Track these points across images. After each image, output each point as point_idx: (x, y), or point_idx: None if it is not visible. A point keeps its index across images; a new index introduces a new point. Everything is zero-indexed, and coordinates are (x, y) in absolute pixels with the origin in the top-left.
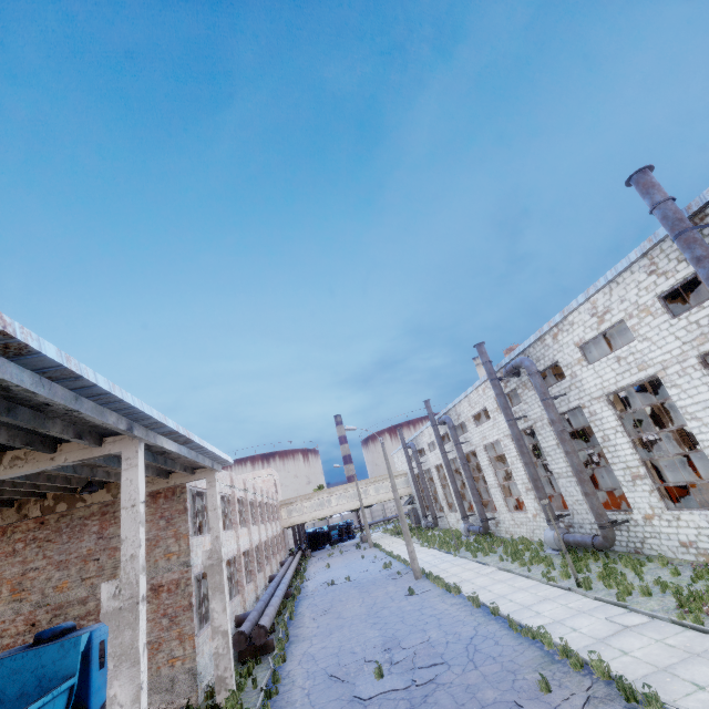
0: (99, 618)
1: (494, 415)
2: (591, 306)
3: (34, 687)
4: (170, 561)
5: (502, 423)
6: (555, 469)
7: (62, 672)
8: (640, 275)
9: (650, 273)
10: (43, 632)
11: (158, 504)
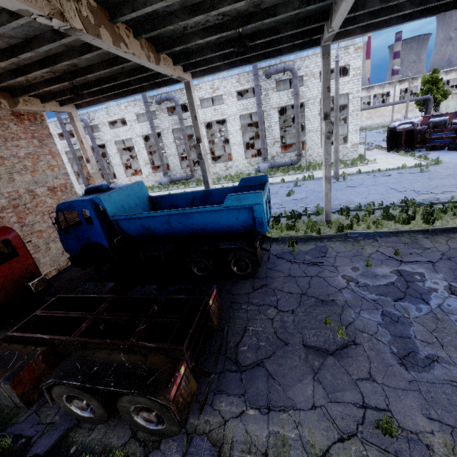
0: (16, 211)
1: (132, 124)
2: (212, 84)
3: (139, 201)
4: (54, 171)
5: (137, 129)
6: (169, 152)
7: (145, 195)
8: (234, 81)
9: (237, 81)
10: (102, 185)
11: (26, 125)
